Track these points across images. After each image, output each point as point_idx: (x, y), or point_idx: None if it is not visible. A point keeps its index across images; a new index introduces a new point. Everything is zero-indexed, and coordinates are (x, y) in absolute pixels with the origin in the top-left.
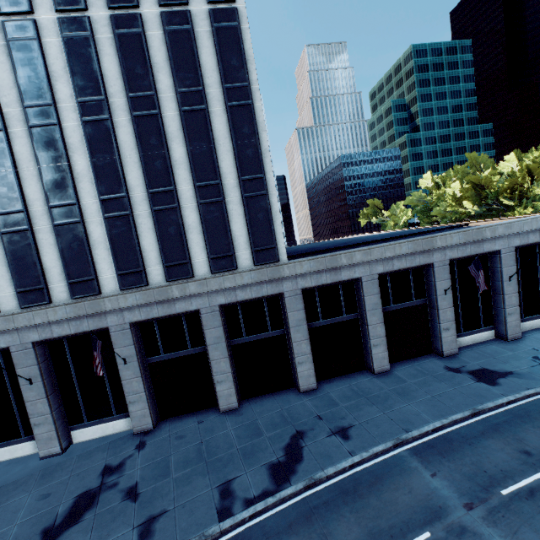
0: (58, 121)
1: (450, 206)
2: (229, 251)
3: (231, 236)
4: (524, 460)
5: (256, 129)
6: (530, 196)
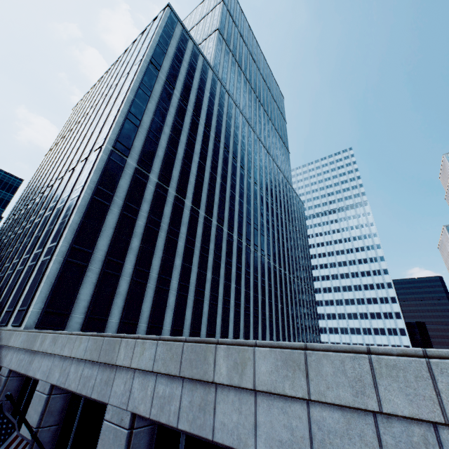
0: (32, 224)
1: None
2: (13, 307)
3: (22, 294)
4: None
5: (72, 210)
6: None
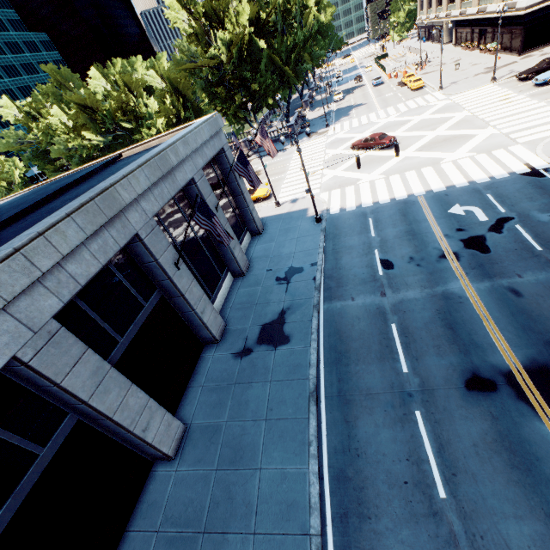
0: None
1: (71, 140)
2: None
3: None
4: (398, 418)
5: None
6: (143, 115)
